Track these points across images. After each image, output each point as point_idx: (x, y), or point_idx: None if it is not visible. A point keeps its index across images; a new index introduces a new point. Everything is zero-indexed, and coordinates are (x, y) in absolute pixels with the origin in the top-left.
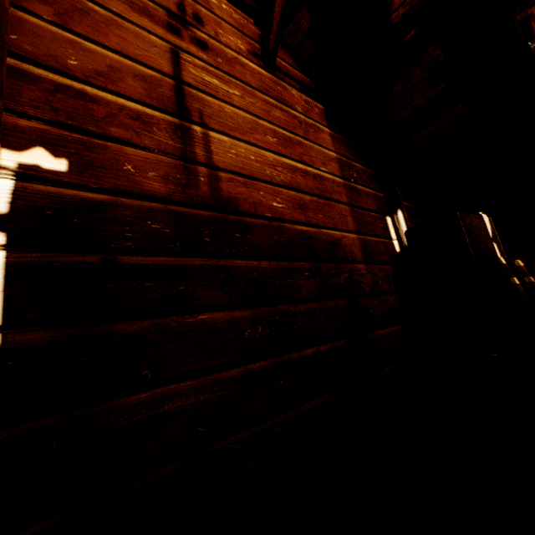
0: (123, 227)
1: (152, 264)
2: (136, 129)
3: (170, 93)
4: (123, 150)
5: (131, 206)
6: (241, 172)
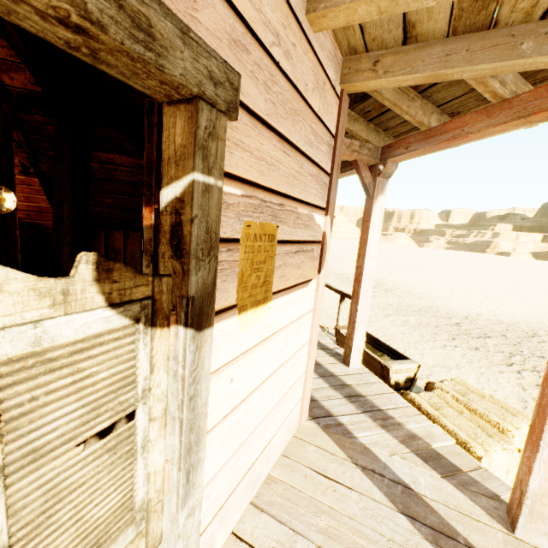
0: None
1: None
2: None
3: None
4: None
5: None
6: None
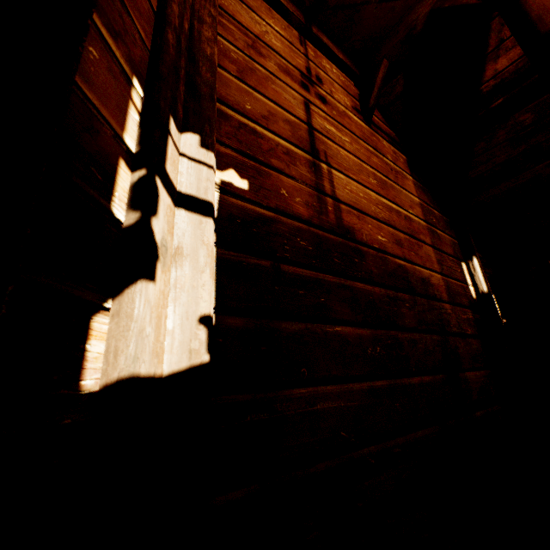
0: (282, 241)
1: (302, 275)
2: (287, 162)
3: (306, 135)
4: (280, 178)
5: (287, 223)
6: (354, 206)
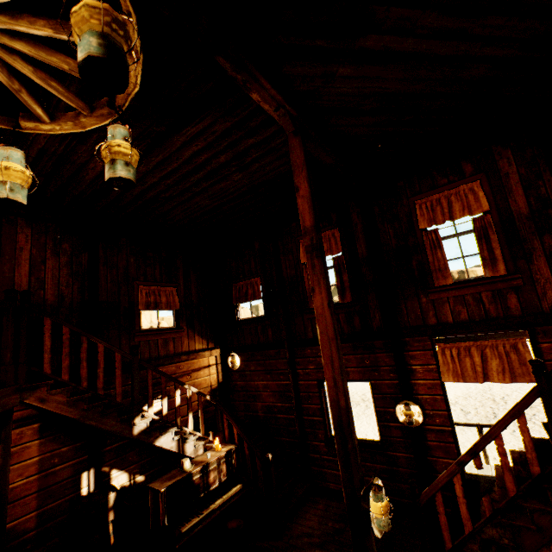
0: None
1: None
2: None
3: None
4: None
5: None
6: None
